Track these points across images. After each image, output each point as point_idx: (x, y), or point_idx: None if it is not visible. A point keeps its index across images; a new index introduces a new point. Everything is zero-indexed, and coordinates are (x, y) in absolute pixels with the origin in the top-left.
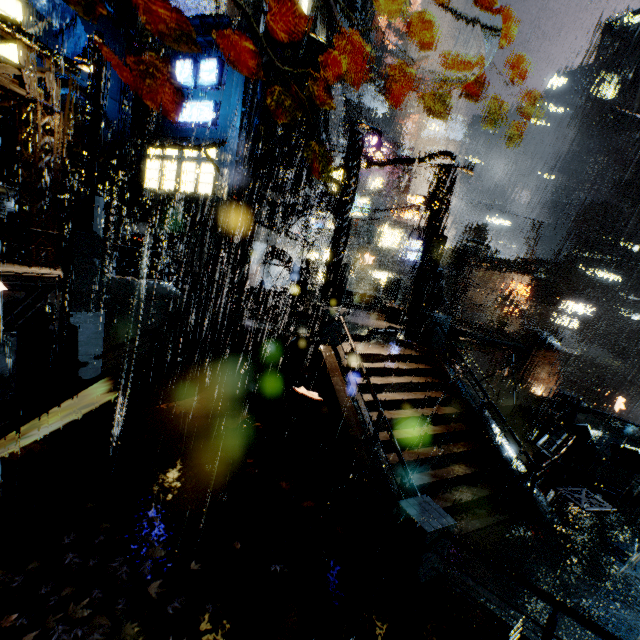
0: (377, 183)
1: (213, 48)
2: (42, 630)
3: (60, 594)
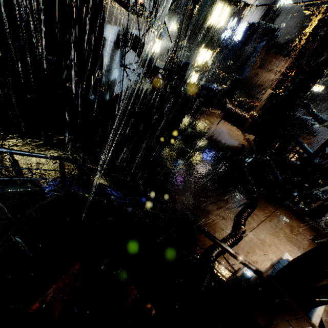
0: None
1: None
2: None
3: None
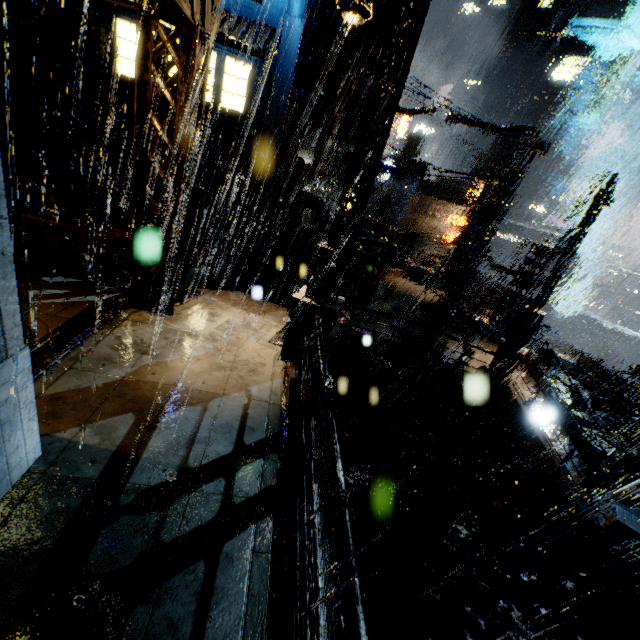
0: None
1: None
2: None
3: None
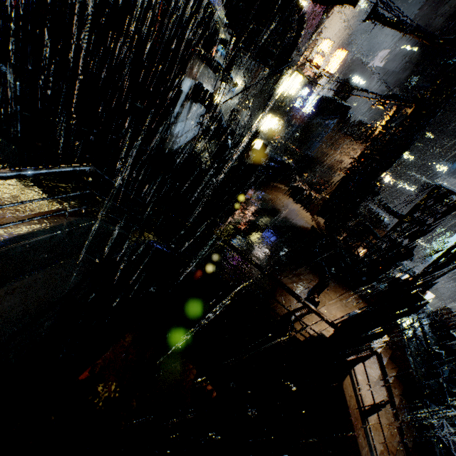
0: None
1: None
2: None
3: None
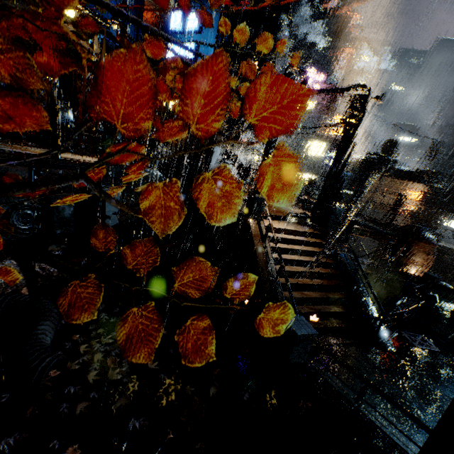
0: (310, 105)
1: (197, 1)
2: (90, 344)
3: (98, 331)
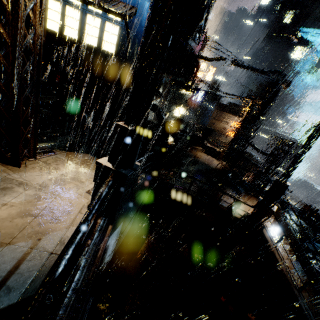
0: None
1: None
2: None
3: None
